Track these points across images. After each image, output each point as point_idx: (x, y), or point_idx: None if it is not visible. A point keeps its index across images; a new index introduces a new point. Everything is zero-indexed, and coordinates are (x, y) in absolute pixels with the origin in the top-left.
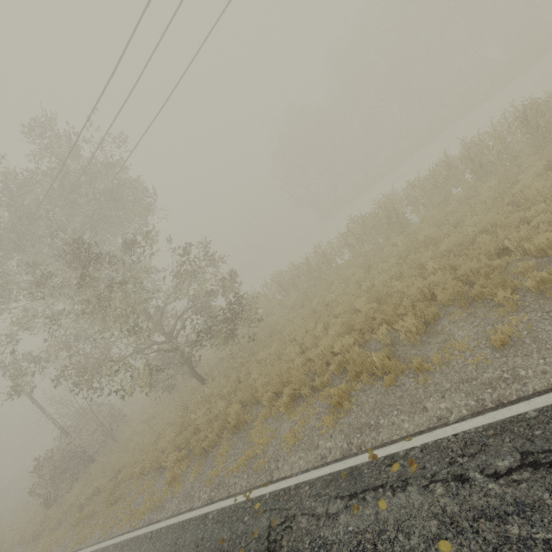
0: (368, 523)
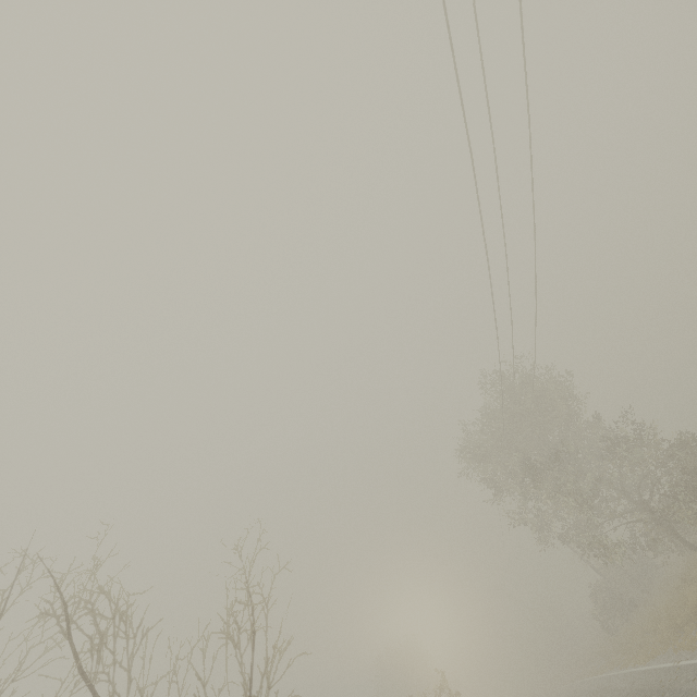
0: (692, 686)
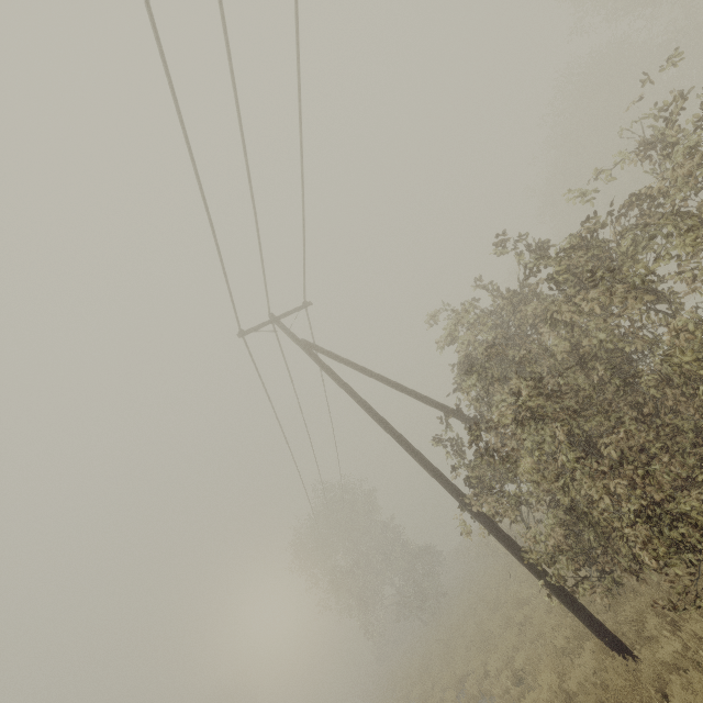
0: None
